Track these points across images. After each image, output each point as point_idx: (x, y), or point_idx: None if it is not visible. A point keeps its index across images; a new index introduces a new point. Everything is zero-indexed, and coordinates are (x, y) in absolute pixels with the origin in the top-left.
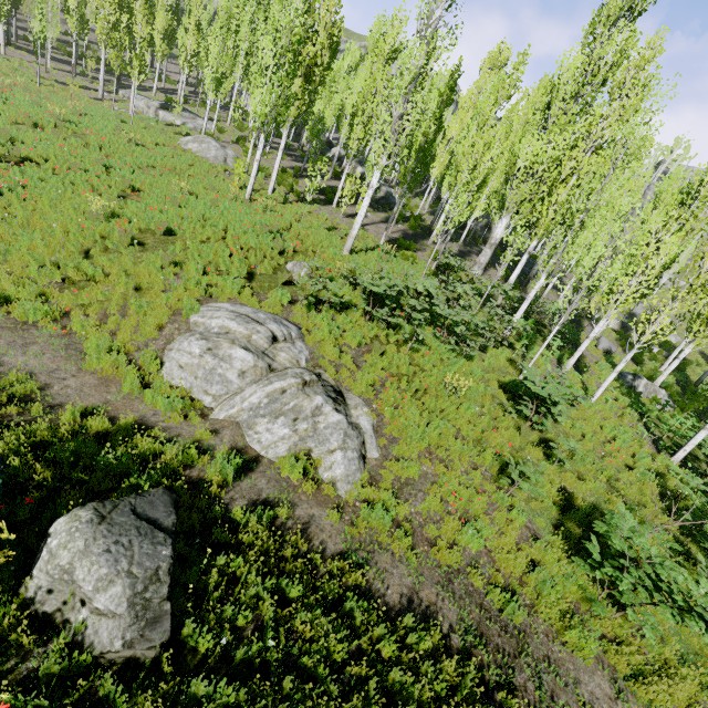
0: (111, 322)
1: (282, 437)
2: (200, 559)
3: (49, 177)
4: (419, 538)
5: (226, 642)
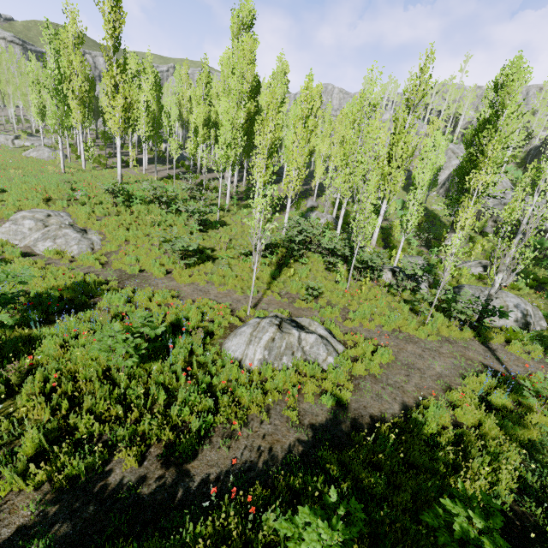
0: None
1: (49, 246)
2: None
3: None
4: (110, 265)
5: None
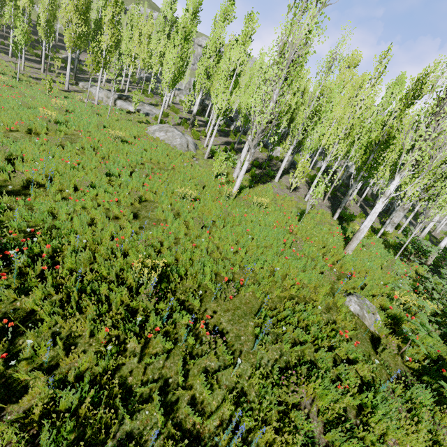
0: None
1: None
2: None
3: (59, 206)
4: None
5: None
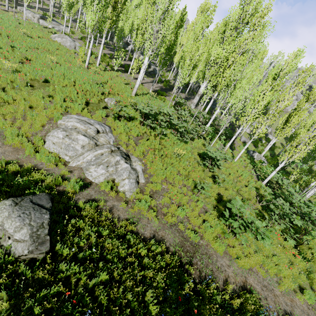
0: (18, 122)
1: (101, 174)
2: (63, 221)
3: None
4: (160, 213)
5: (75, 251)
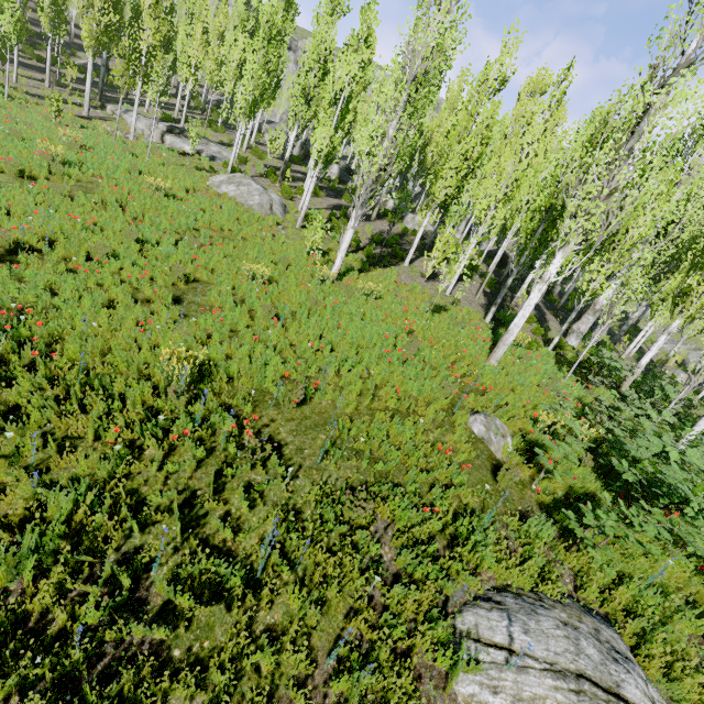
0: None
1: None
2: None
3: (61, 280)
4: None
5: None
